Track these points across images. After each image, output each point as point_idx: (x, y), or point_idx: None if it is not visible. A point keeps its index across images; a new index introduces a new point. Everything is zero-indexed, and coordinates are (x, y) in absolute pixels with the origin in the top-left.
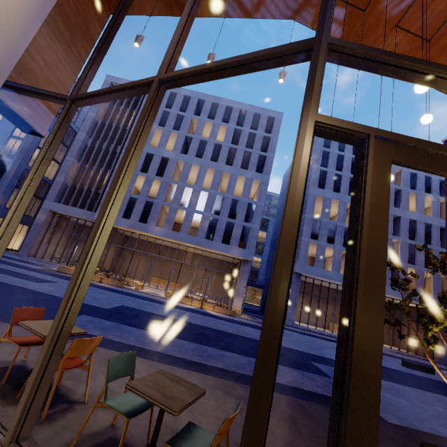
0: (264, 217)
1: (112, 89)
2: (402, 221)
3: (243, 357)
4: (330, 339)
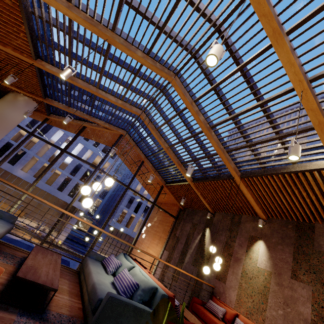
0: (115, 174)
1: None
2: None
3: None
4: None
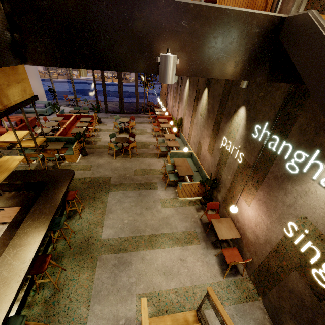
0: None
1: None
2: None
3: None
4: None
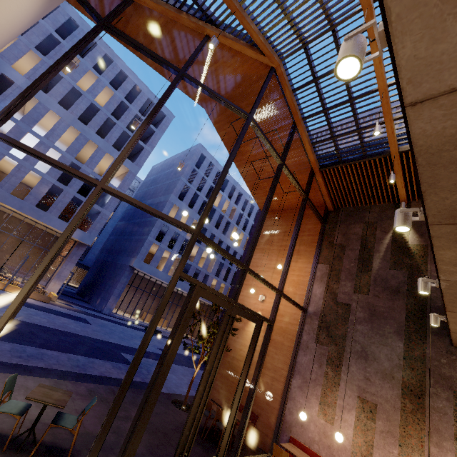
0: None
1: (52, 161)
2: (223, 245)
3: (63, 355)
4: (139, 328)
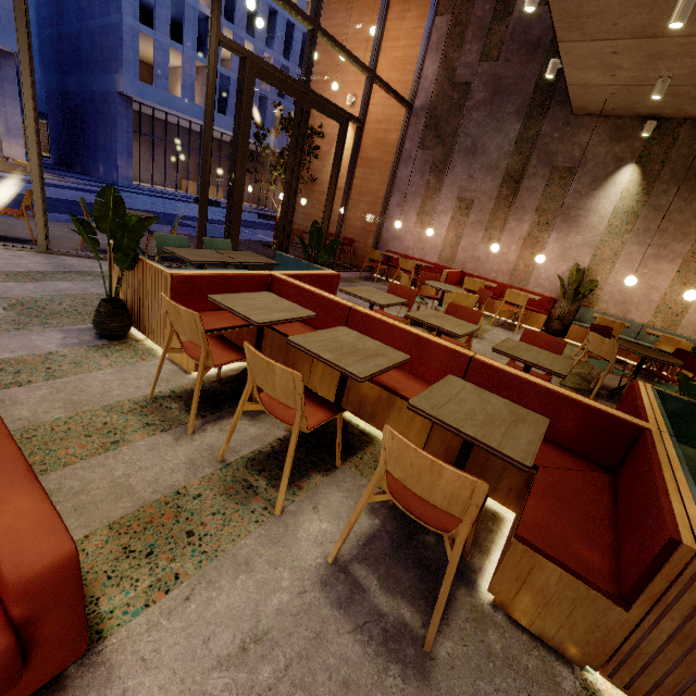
0: None
1: None
2: (279, 22)
3: None
4: (186, 200)
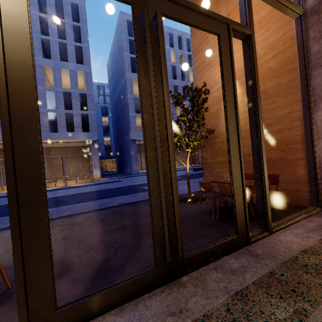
0: (102, 105)
1: None
2: None
3: (91, 202)
4: None
